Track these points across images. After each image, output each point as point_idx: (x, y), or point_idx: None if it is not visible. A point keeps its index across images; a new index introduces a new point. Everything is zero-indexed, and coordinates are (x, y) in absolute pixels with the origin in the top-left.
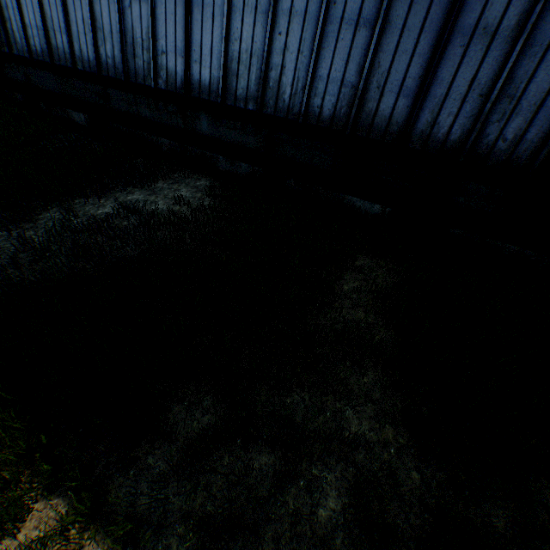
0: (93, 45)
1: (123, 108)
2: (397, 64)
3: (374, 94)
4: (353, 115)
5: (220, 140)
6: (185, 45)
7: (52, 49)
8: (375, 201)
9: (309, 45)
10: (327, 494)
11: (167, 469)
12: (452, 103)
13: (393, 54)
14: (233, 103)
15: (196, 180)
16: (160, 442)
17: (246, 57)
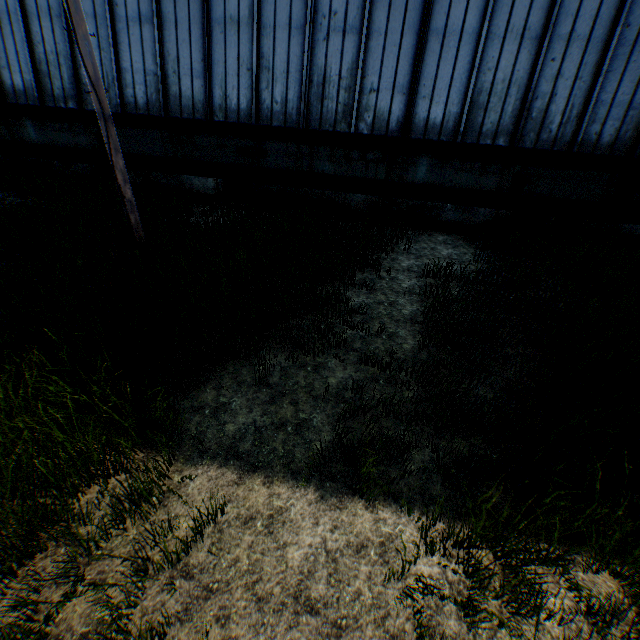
0: (253, 87)
1: (283, 165)
2: None
3: None
4: None
5: (443, 186)
6: (414, 78)
7: (168, 98)
8: None
9: (590, 70)
10: None
11: None
12: None
13: None
14: (475, 140)
15: (431, 236)
16: None
17: (501, 87)
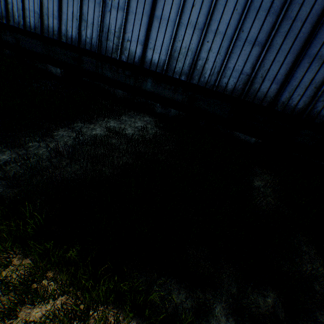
0: (77, 28)
1: (91, 69)
2: (273, 67)
3: (258, 80)
4: (246, 89)
5: (158, 94)
6: (145, 38)
7: (43, 26)
8: (252, 136)
9: (225, 50)
10: (314, 313)
11: (222, 309)
12: (300, 89)
13: (271, 61)
14: (171, 75)
15: (143, 117)
16: (208, 290)
17: (184, 50)
